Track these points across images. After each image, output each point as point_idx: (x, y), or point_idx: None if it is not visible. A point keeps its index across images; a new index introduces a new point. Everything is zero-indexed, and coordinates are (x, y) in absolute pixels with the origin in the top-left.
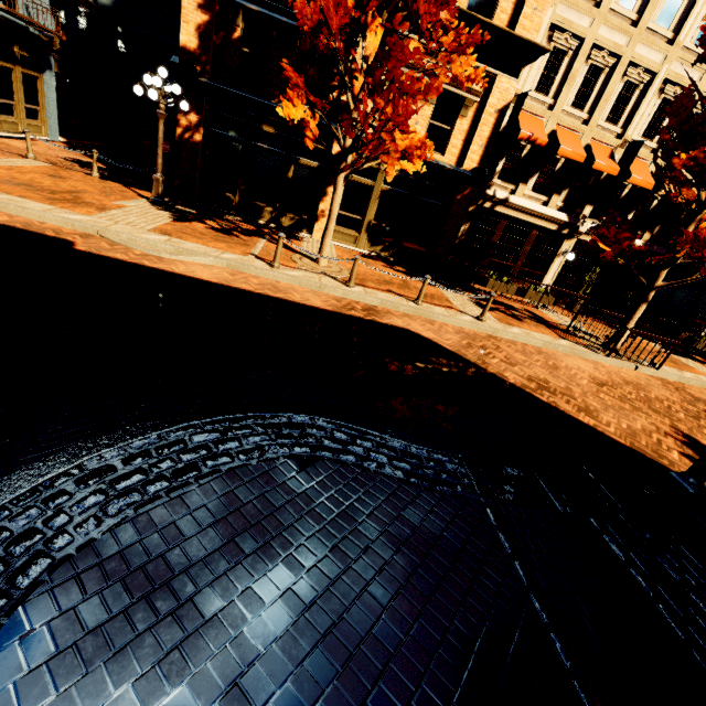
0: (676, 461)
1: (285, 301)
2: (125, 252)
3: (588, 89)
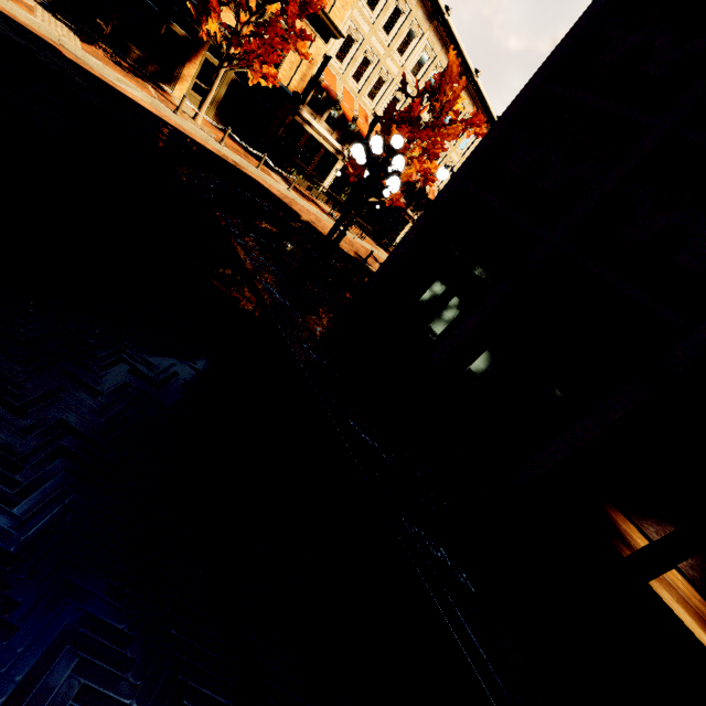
0: (351, 255)
1: (196, 141)
2: (91, 68)
3: (362, 71)
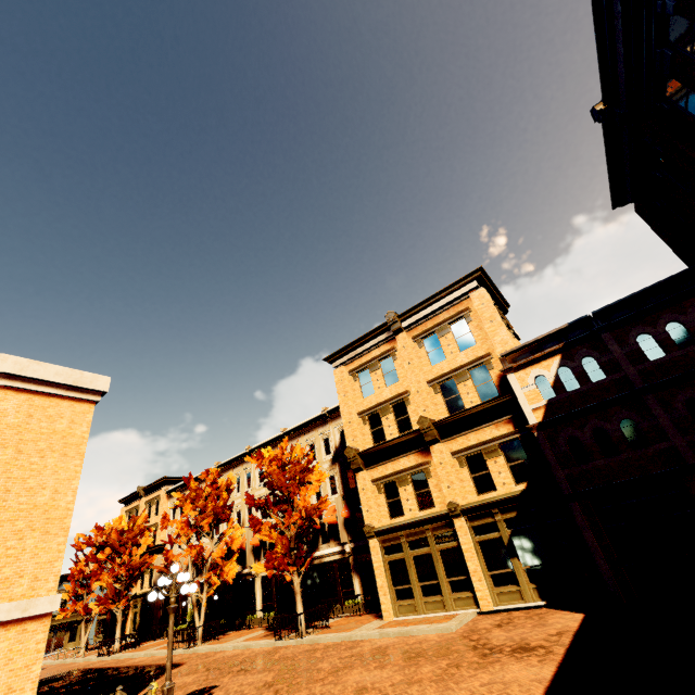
0: None
1: None
2: None
3: None
